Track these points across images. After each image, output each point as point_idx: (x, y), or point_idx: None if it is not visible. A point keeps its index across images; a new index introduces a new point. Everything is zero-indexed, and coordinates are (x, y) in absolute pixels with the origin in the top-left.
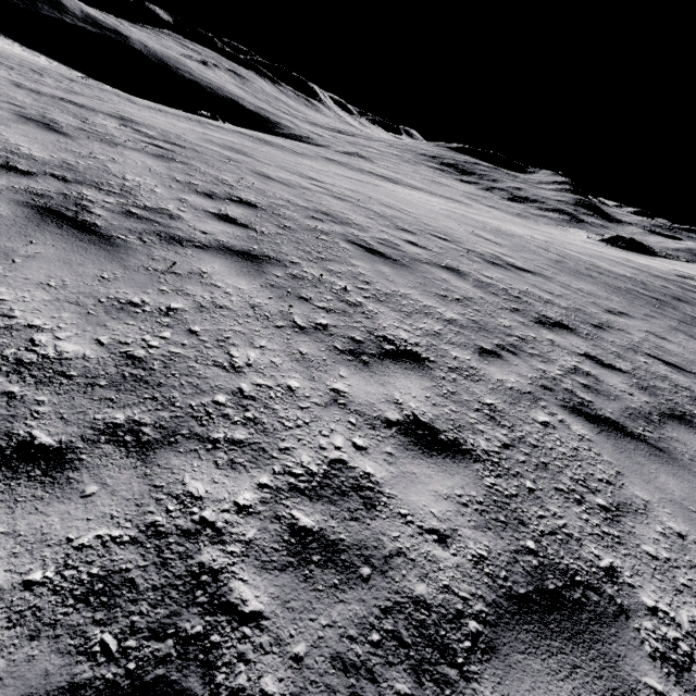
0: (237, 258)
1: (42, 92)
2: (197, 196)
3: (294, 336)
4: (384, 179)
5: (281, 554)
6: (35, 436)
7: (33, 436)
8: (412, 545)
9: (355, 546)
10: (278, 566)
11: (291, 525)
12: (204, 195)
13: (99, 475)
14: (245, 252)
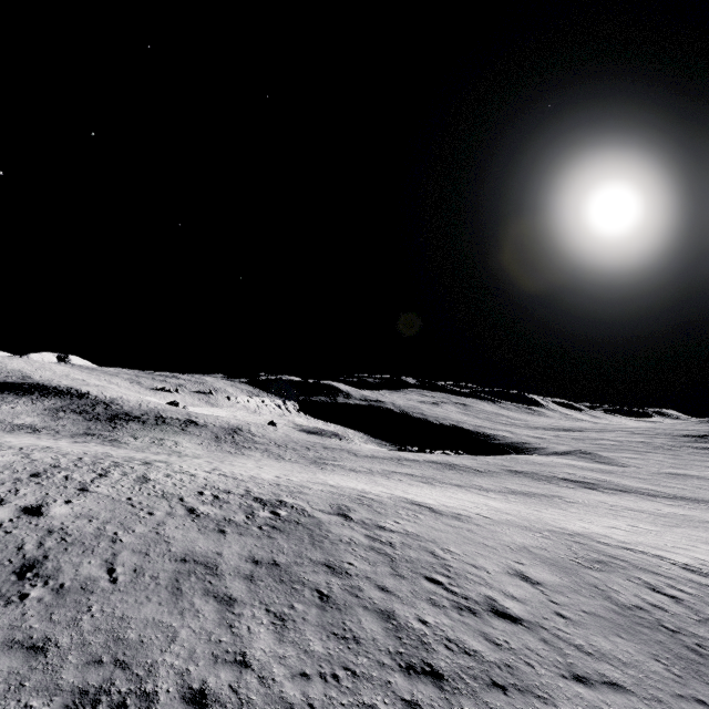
0: (226, 602)
1: (251, 497)
2: (250, 563)
3: (202, 643)
4: (577, 485)
5: (115, 705)
6: (104, 658)
7: (104, 658)
8: None
9: None
10: (112, 707)
11: (125, 701)
12: (255, 561)
13: (105, 671)
14: (233, 598)
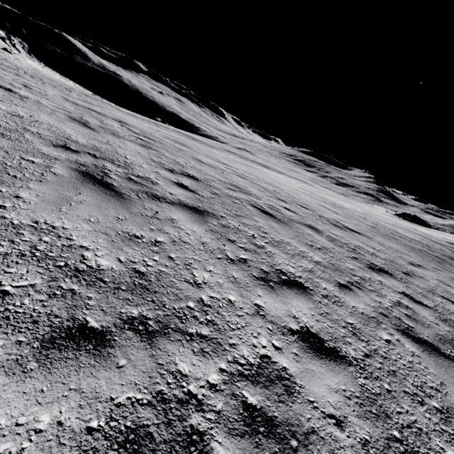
0: (191, 211)
1: (79, 104)
2: (165, 171)
3: (228, 265)
4: (261, 166)
5: (239, 423)
6: (88, 321)
7: (87, 321)
8: (320, 426)
9: (284, 422)
10: (239, 433)
11: (243, 402)
12: (169, 170)
13: (126, 352)
14: (194, 208)
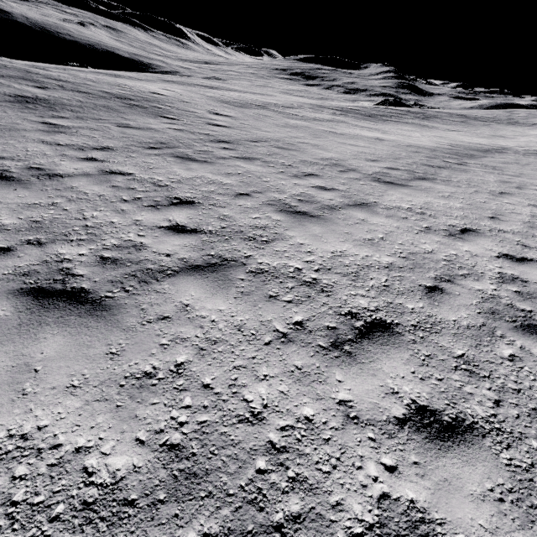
0: None
1: None
2: None
3: None
4: (206, 88)
5: None
6: None
7: None
8: None
9: None
10: None
11: None
12: None
13: None
14: None
